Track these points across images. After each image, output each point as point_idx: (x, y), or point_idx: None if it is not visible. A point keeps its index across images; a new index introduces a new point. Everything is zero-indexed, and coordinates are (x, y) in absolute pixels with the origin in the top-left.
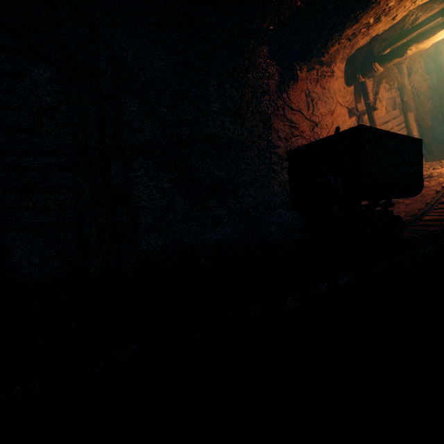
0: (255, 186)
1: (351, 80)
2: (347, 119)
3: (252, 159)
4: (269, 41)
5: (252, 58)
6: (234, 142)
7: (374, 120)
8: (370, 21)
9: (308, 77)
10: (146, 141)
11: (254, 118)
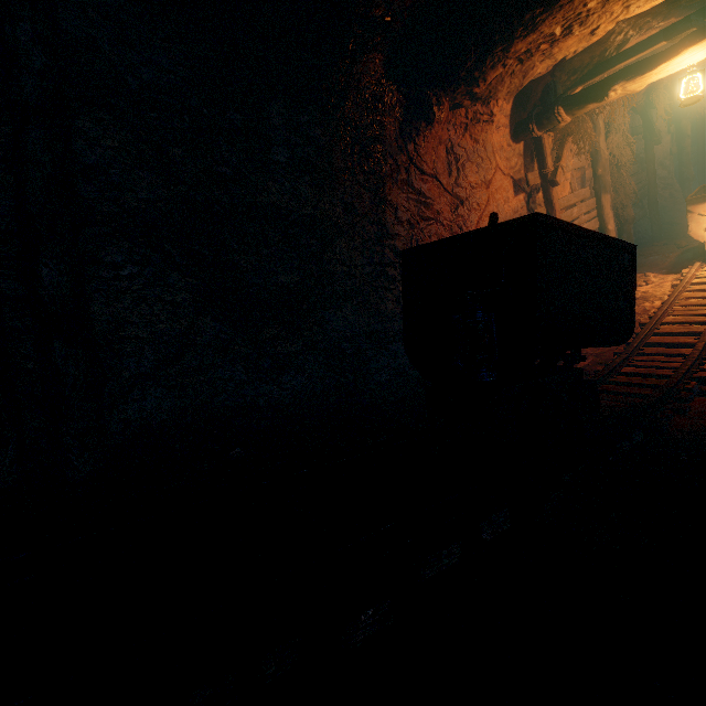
0: (354, 303)
1: (520, 132)
2: (512, 197)
3: (349, 256)
4: (385, 46)
5: (353, 72)
6: (316, 223)
7: (552, 202)
8: (556, 31)
9: (451, 119)
10: (140, 209)
11: (355, 182)
